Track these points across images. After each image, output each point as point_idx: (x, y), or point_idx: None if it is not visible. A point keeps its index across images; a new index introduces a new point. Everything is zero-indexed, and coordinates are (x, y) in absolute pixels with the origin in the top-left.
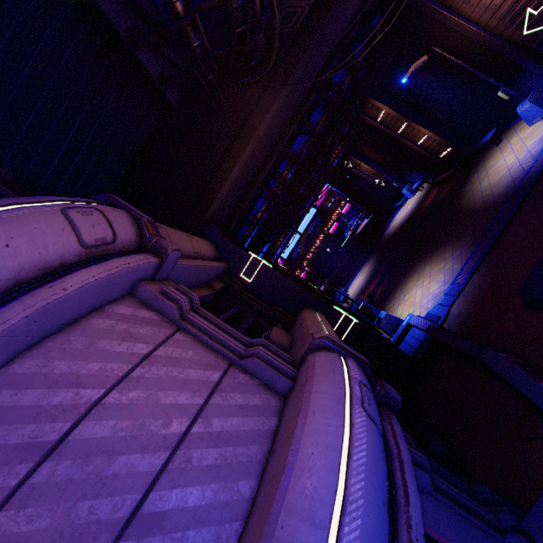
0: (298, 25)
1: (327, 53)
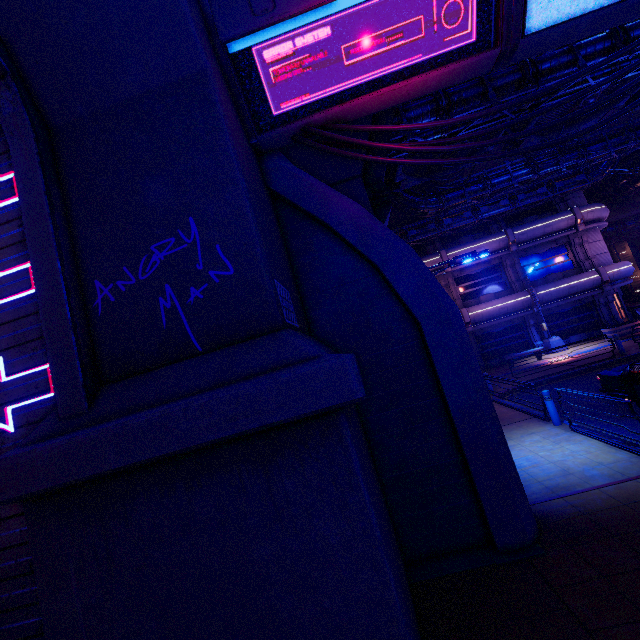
0: (638, 201)
1: (635, 213)
